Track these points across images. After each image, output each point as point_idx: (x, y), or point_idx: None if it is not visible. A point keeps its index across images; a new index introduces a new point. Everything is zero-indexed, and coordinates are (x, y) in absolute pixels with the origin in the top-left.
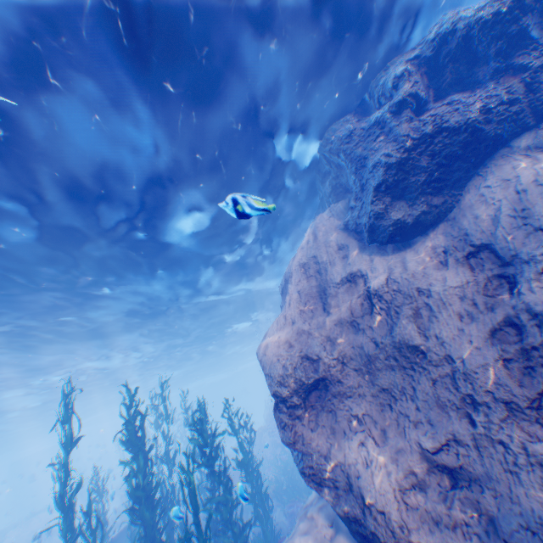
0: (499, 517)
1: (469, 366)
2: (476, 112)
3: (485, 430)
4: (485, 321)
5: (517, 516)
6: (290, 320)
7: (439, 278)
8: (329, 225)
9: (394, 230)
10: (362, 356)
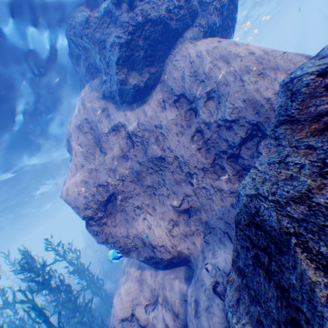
0: (208, 219)
1: (186, 158)
2: (164, 10)
3: (197, 185)
4: (188, 133)
5: (214, 214)
6: (81, 166)
7: (164, 117)
8: (91, 95)
9: (134, 91)
10: (134, 173)
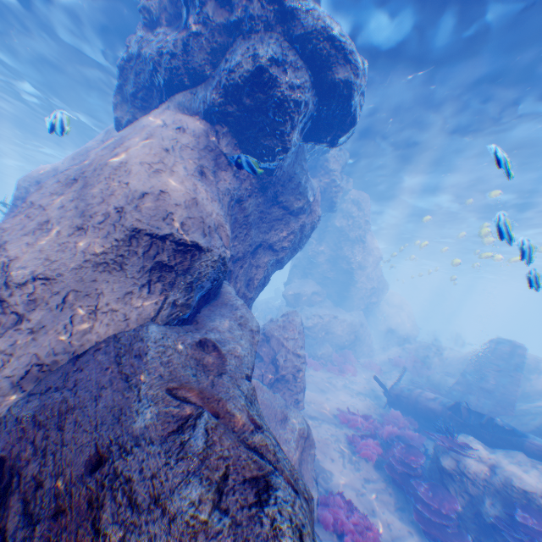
0: None
1: None
2: (156, 51)
3: None
4: None
5: None
6: (65, 162)
7: None
8: None
9: (117, 126)
10: None
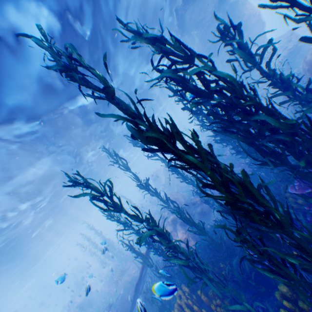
0: None
1: None
2: None
3: None
4: None
5: None
6: None
7: None
8: None
9: None
10: None
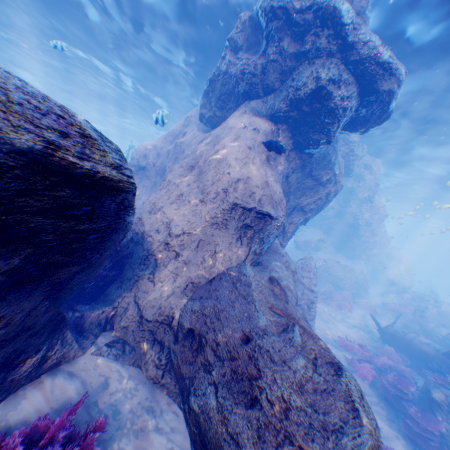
0: None
1: None
2: (239, 72)
3: None
4: None
5: None
6: (158, 140)
7: (191, 151)
8: None
9: (200, 119)
10: (160, 168)
